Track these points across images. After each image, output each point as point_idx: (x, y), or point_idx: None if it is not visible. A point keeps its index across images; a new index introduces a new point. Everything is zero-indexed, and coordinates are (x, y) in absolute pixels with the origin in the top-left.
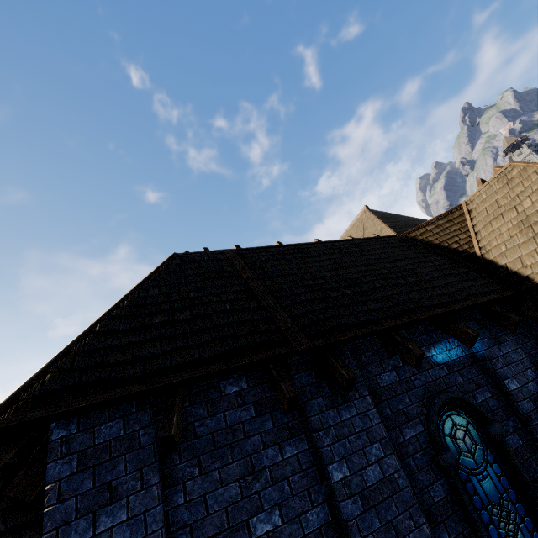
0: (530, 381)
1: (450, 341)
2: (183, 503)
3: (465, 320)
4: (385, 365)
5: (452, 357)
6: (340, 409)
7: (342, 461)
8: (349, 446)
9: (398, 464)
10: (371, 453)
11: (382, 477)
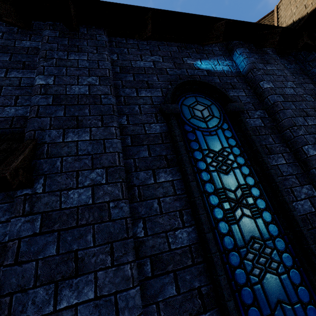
0: (287, 87)
1: (219, 61)
2: None
3: (237, 47)
4: (145, 58)
5: (216, 69)
6: (71, 53)
7: (51, 76)
8: (64, 71)
9: (110, 92)
10: (86, 80)
11: (87, 93)
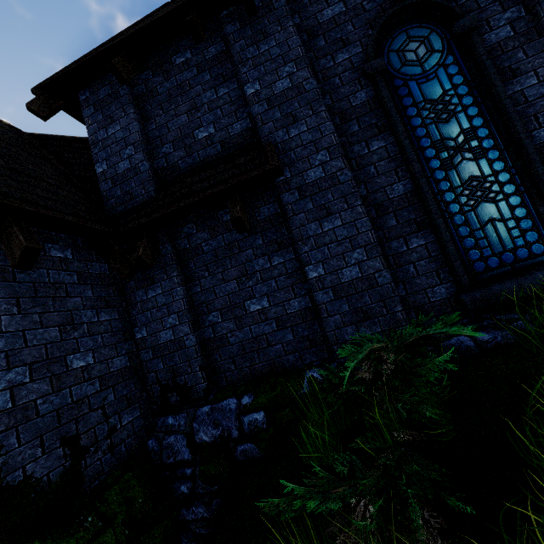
0: None
1: None
2: (155, 128)
3: None
4: None
5: None
6: (259, 45)
7: (255, 81)
8: (263, 70)
9: (310, 74)
10: (284, 71)
11: (291, 86)
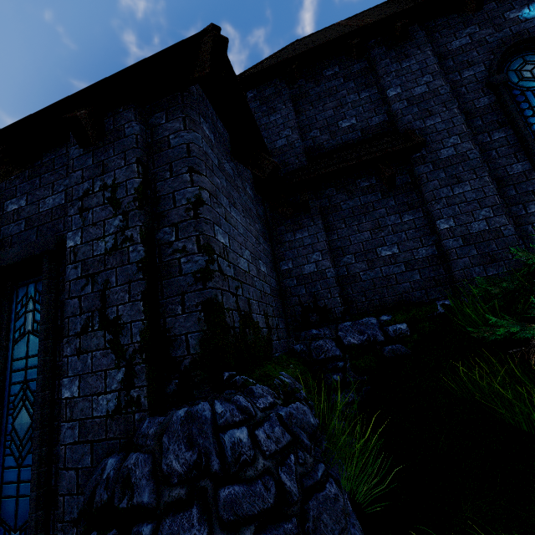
0: None
1: None
2: (305, 119)
3: None
4: (459, 35)
5: None
6: (401, 63)
7: (397, 87)
8: (404, 80)
9: (444, 83)
10: (422, 81)
11: (427, 91)
